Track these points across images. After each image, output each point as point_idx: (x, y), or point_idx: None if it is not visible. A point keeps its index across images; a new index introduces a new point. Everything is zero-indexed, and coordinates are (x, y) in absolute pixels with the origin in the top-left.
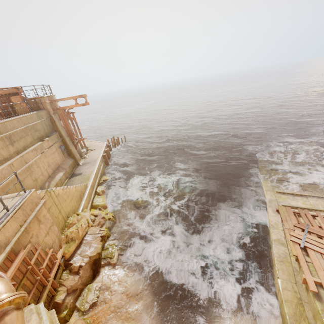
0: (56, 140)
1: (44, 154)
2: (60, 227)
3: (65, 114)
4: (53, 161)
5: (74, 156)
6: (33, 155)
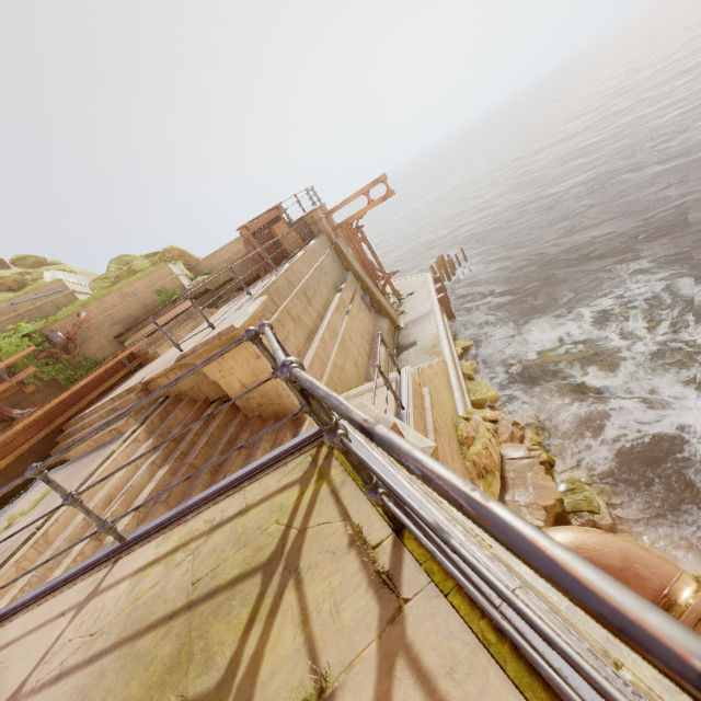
0: (354, 287)
1: (350, 316)
2: (455, 445)
3: (353, 233)
4: (363, 328)
5: (387, 313)
6: (339, 319)
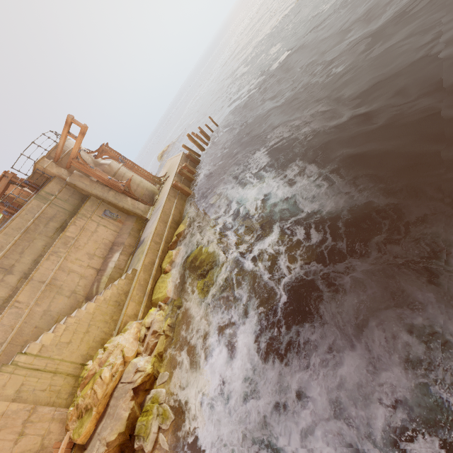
0: (93, 209)
1: (76, 247)
2: (64, 396)
3: (82, 164)
4: (98, 245)
5: (134, 213)
6: (53, 263)
